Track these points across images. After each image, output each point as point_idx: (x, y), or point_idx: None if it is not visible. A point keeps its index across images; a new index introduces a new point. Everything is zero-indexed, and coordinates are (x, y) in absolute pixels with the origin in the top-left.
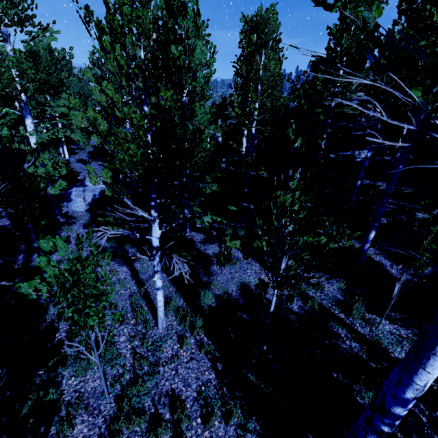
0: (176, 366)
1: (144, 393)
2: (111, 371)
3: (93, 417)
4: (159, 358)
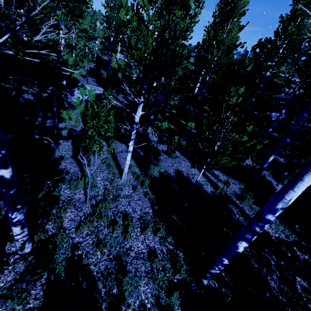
0: (129, 201)
1: (108, 208)
2: (90, 193)
3: (77, 211)
4: (119, 194)
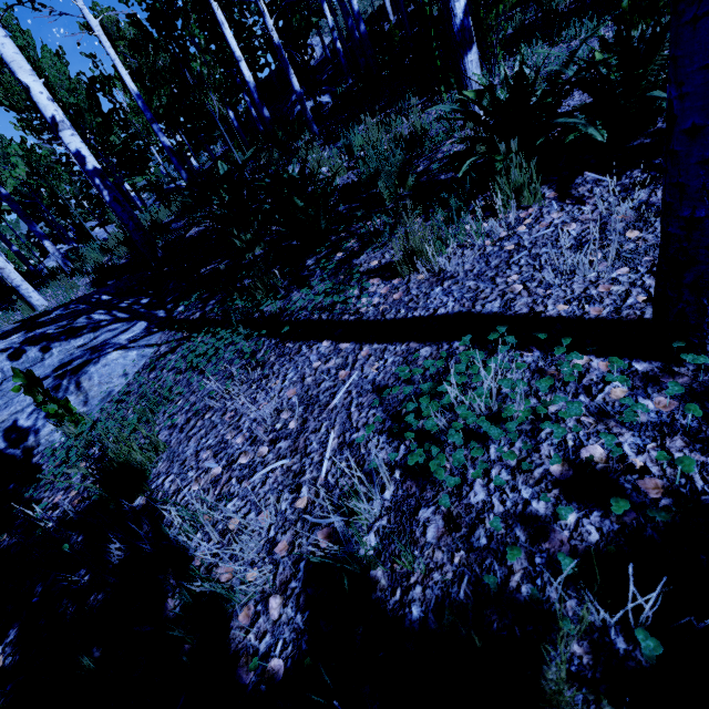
0: None
1: None
2: None
3: None
4: None
